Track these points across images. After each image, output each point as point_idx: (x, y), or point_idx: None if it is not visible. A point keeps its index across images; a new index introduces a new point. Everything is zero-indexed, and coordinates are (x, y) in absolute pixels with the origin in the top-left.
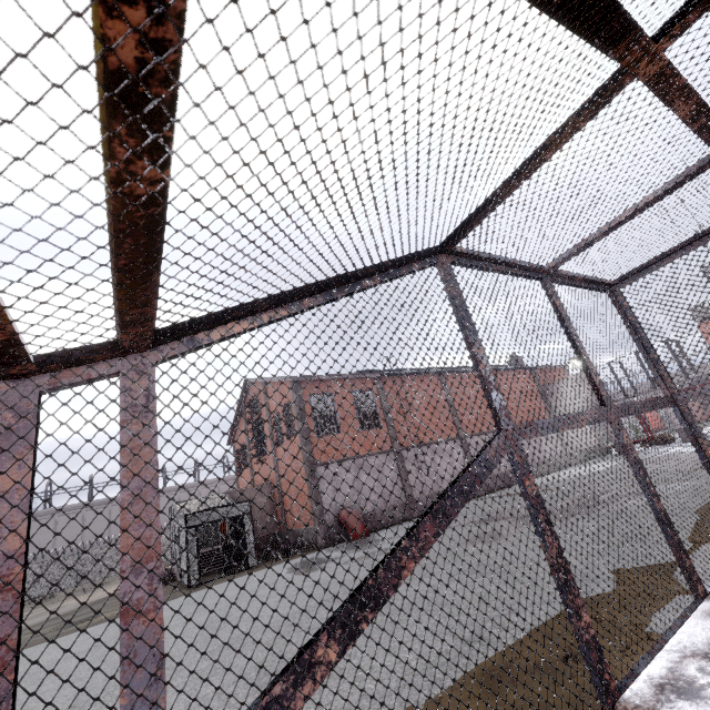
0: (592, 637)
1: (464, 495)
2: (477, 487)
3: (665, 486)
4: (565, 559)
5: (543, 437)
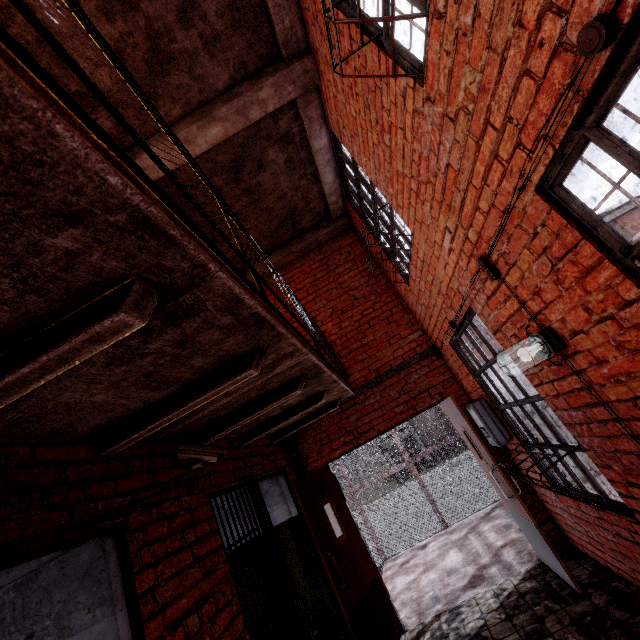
0: (379, 546)
1: None
2: None
3: None
4: (371, 527)
5: None
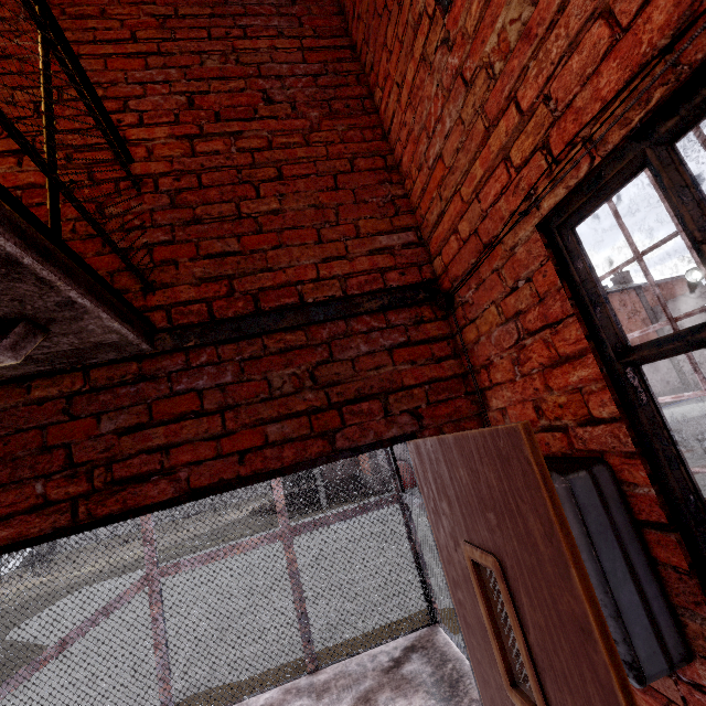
0: (168, 697)
1: (95, 622)
2: (107, 616)
3: (698, 465)
4: (166, 653)
5: (647, 369)
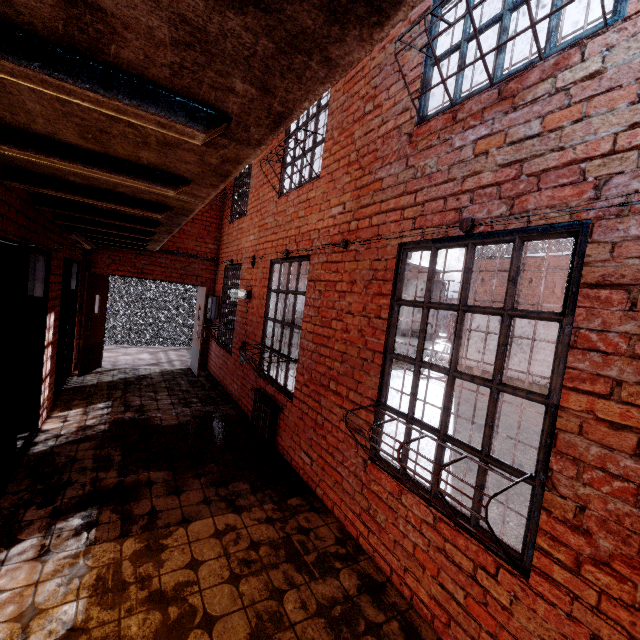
0: None
1: None
2: None
3: None
4: None
5: None
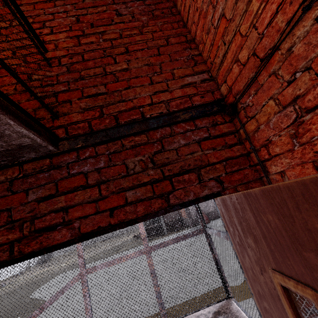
0: None
1: (56, 297)
2: (62, 294)
3: None
4: (91, 313)
5: None
